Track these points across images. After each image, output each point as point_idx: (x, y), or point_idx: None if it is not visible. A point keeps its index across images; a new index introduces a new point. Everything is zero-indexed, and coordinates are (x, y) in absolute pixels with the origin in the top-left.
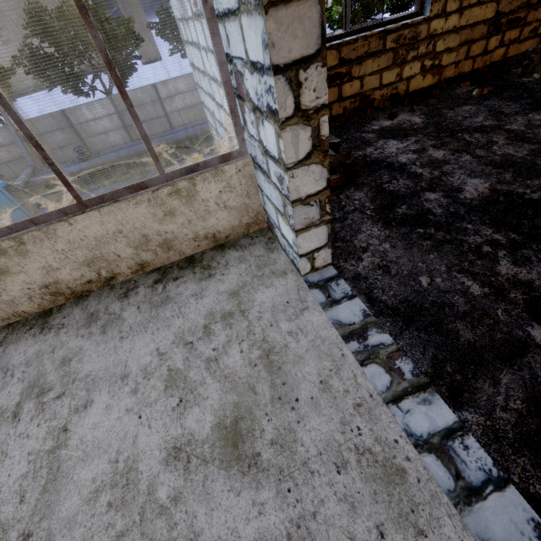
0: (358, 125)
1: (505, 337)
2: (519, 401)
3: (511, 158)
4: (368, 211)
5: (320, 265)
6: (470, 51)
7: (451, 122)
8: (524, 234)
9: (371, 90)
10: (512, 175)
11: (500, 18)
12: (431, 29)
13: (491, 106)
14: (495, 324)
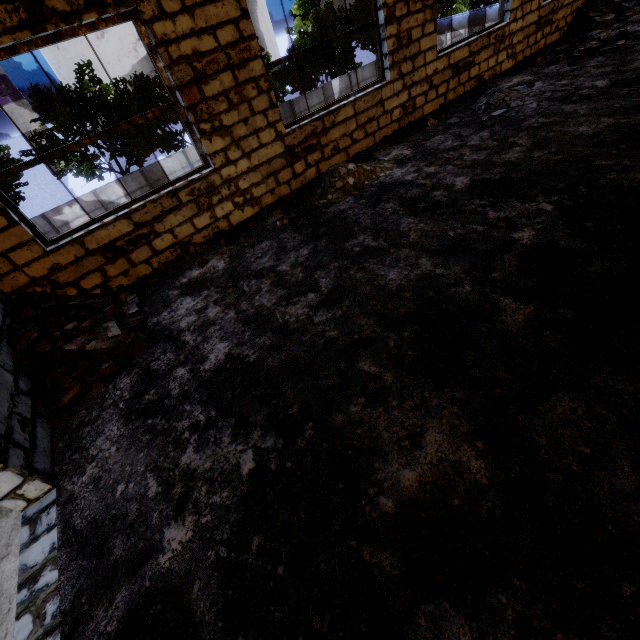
0: (173, 279)
1: (145, 545)
2: (116, 622)
3: (261, 310)
4: (121, 404)
5: (38, 494)
6: (279, 179)
7: (244, 266)
8: (221, 409)
9: (189, 236)
10: (251, 333)
11: (292, 149)
12: (224, 175)
13: (282, 241)
14: (146, 530)
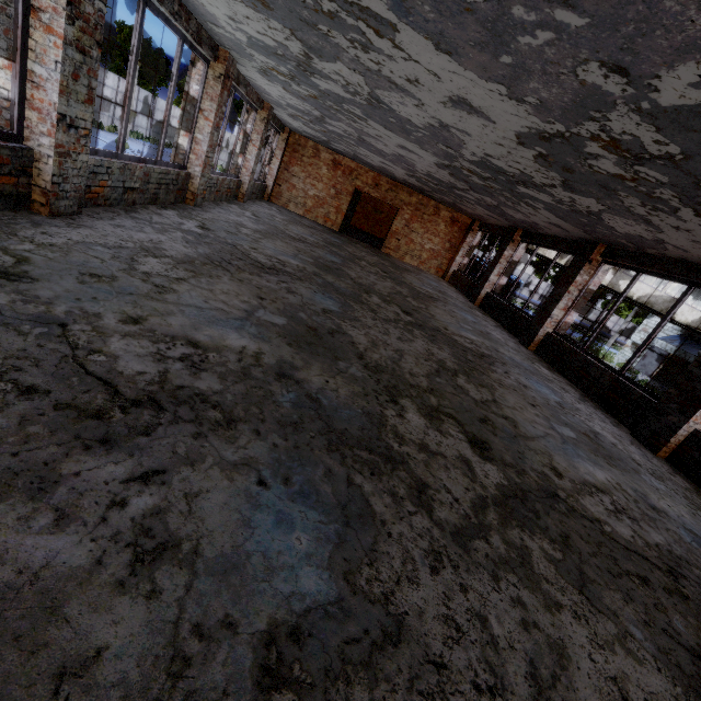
0: None
1: None
2: None
3: None
4: None
5: None
6: None
7: None
8: None
9: None
10: None
11: None
12: None
13: None
14: None
